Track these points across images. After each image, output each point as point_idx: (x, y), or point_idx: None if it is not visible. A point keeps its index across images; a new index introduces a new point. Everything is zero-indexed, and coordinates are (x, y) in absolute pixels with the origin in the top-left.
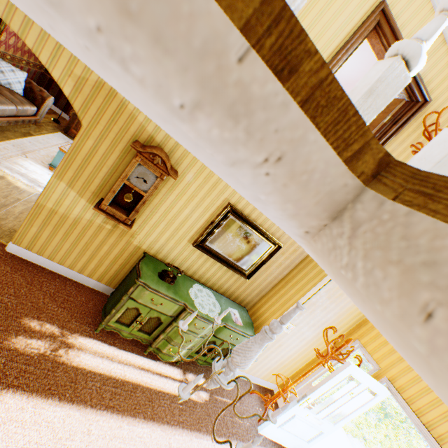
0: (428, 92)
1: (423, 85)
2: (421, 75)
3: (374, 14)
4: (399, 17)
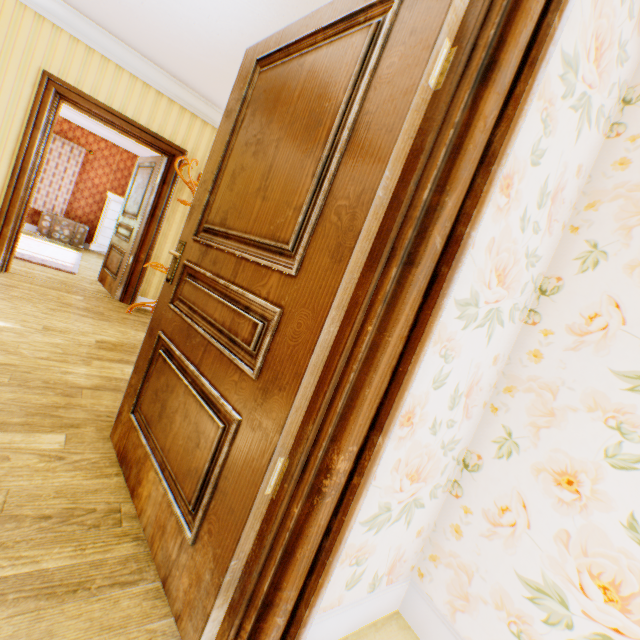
0: (182, 144)
1: (166, 139)
2: (160, 130)
3: (43, 86)
4: (84, 82)
